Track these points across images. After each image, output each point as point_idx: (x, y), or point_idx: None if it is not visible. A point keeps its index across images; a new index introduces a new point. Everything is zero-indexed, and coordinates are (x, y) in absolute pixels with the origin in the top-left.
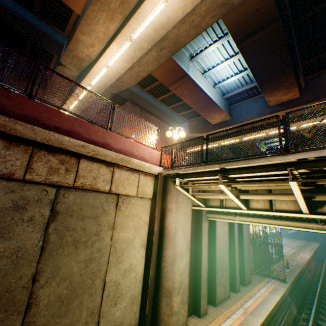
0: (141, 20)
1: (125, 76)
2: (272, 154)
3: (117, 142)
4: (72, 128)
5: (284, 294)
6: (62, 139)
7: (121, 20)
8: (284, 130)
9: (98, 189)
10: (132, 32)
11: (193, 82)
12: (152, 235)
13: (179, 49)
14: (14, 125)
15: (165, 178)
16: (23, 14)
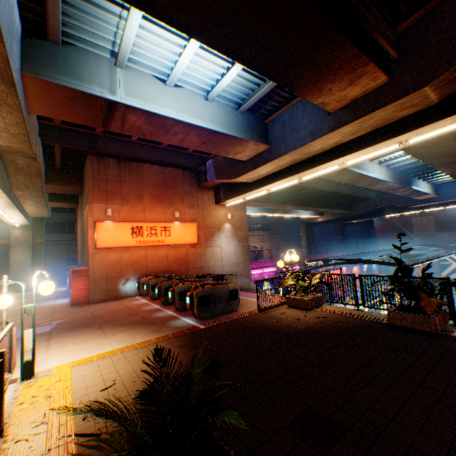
0: None
1: None
2: None
3: None
4: None
5: None
6: None
7: None
8: None
9: None
10: None
11: (139, 110)
12: None
13: (7, 70)
14: None
15: None
16: None
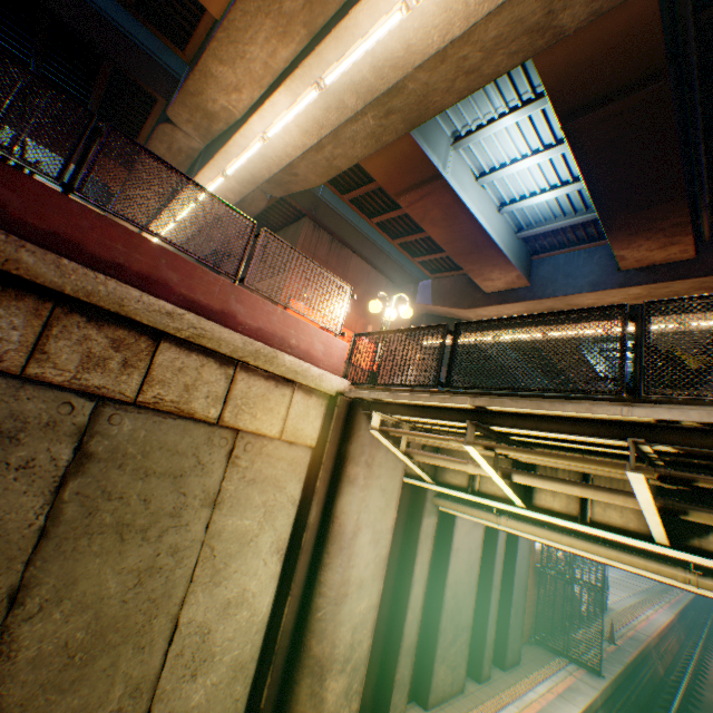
0: (347, 45)
1: (301, 164)
2: (599, 395)
3: (253, 313)
4: (152, 269)
5: (593, 705)
6: (123, 293)
7: (304, 40)
8: (637, 342)
9: (191, 413)
10: (325, 69)
11: (452, 194)
12: (301, 531)
13: (427, 117)
14: (15, 252)
15: (352, 405)
16: (104, 4)
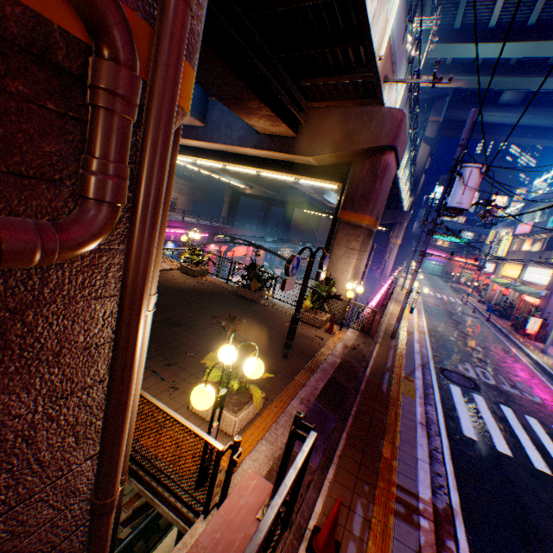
0: None
1: None
2: None
3: None
4: None
5: None
6: None
7: None
8: None
9: None
10: None
11: None
12: None
13: None
14: None
15: None
16: None
